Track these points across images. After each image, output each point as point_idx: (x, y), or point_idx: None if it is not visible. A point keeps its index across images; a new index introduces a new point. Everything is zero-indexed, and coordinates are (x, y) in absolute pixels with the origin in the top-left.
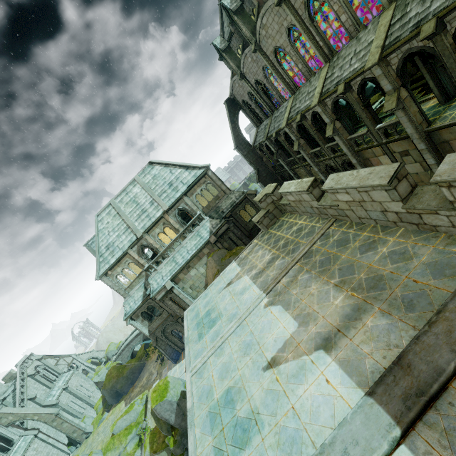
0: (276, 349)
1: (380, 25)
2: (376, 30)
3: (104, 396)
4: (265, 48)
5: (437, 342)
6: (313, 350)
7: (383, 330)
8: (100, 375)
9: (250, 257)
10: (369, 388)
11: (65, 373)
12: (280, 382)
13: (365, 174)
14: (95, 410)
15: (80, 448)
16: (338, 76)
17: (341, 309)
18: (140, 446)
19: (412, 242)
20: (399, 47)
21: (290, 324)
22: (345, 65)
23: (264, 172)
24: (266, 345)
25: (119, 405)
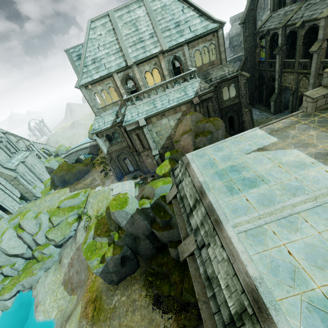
0: None
1: None
2: None
3: (52, 178)
4: None
5: None
6: None
7: None
8: (50, 163)
9: (292, 132)
10: None
11: (24, 151)
12: None
13: None
14: (44, 184)
15: (29, 204)
16: None
17: None
18: (77, 221)
19: None
20: None
21: None
22: None
23: (249, 63)
24: None
25: (64, 189)
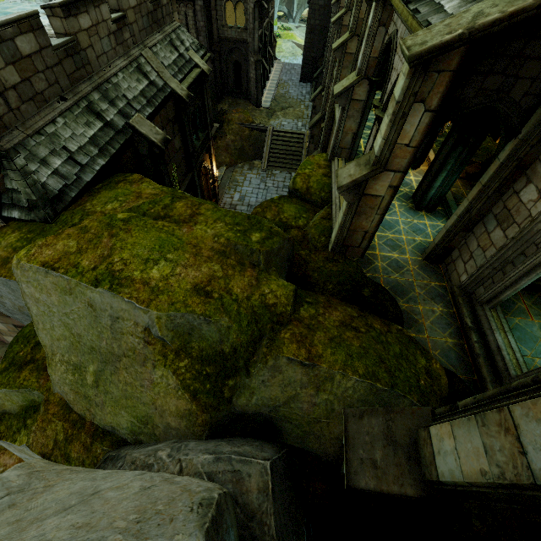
0: None
1: None
2: None
3: None
4: None
5: None
6: None
7: None
8: None
9: None
10: None
11: None
12: None
13: None
14: None
15: None
16: None
17: None
18: None
19: None
20: None
21: None
22: None
23: None
24: None
25: None
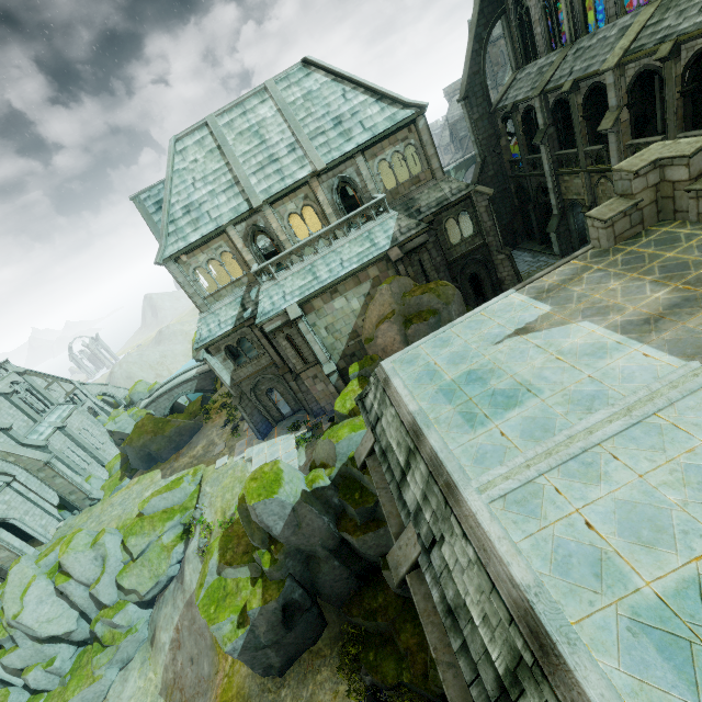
0: None
1: None
2: None
3: (124, 454)
4: None
5: None
6: None
7: None
8: (117, 423)
9: (578, 289)
10: None
11: (63, 406)
12: None
13: None
14: (107, 470)
15: (78, 517)
16: None
17: None
18: (183, 540)
19: None
20: None
21: None
22: None
23: (493, 168)
24: None
25: (151, 473)
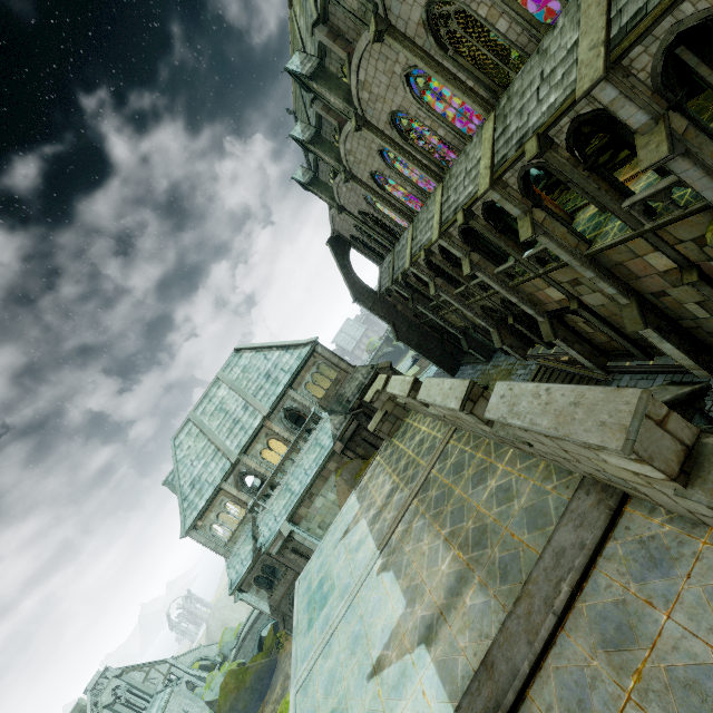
0: (382, 644)
1: (484, 139)
2: (481, 146)
3: None
4: (359, 174)
5: (519, 630)
6: (415, 644)
7: (478, 613)
8: (213, 689)
9: (370, 486)
10: (458, 702)
11: (160, 694)
12: (381, 697)
13: (447, 388)
14: None
15: None
16: (454, 201)
17: (446, 578)
18: None
19: (517, 473)
20: (510, 166)
21: (398, 603)
22: (459, 187)
23: (404, 326)
24: (374, 639)
25: None
